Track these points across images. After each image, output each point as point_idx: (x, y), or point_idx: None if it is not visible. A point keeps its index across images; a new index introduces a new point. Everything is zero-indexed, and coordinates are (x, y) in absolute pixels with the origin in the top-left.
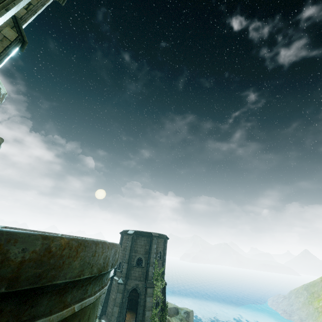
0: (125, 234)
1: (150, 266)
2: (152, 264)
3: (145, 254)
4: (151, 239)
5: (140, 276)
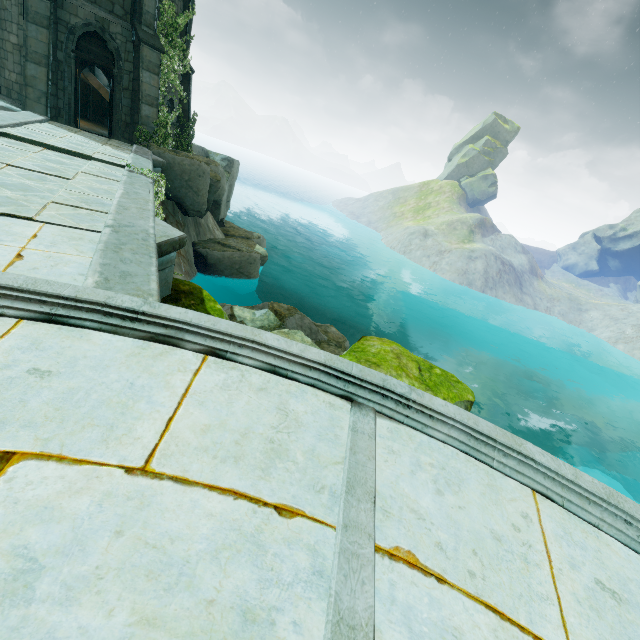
0: None
1: None
2: None
3: None
4: None
5: None
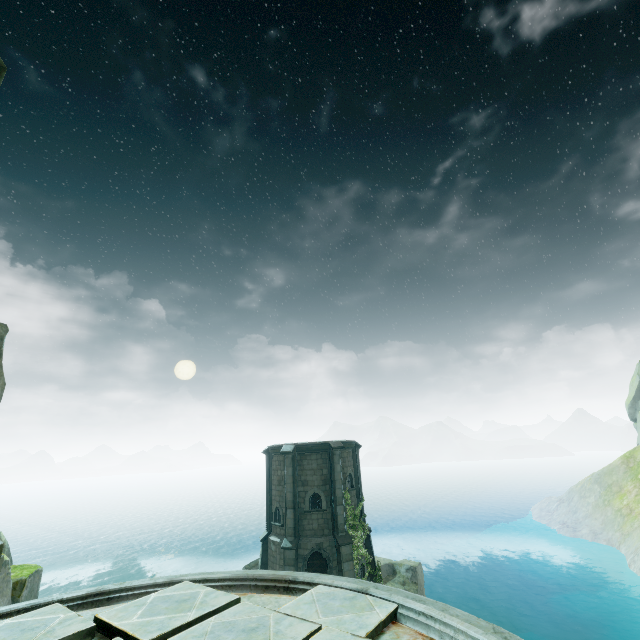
0: (276, 454)
1: (337, 506)
2: (340, 502)
3: (323, 486)
4: (331, 455)
5: (321, 527)
